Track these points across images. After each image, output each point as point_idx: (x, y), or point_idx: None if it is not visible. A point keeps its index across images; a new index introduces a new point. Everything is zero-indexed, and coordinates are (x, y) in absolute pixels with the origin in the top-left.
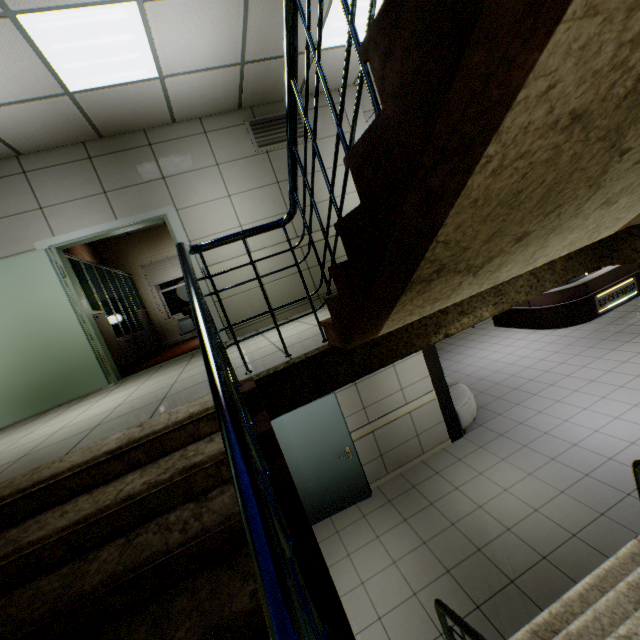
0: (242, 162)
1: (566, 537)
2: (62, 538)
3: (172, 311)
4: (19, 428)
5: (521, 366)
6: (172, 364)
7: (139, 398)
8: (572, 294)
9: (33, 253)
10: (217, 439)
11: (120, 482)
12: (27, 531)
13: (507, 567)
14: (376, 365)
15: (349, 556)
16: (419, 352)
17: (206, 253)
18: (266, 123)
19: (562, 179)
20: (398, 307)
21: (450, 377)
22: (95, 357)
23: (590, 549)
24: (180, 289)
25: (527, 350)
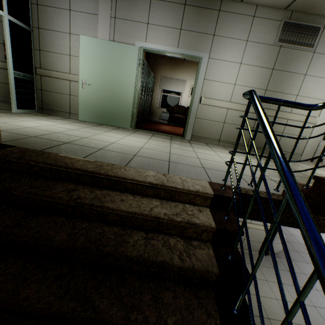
0: (261, 46)
1: None
2: (119, 213)
3: (161, 105)
4: (92, 126)
5: None
6: (160, 136)
7: (152, 150)
8: None
9: (133, 46)
10: (204, 213)
11: (149, 201)
12: (105, 197)
13: None
14: None
15: None
16: None
17: (208, 90)
18: (294, 26)
19: None
20: None
21: None
22: (131, 112)
23: None
24: (171, 97)
25: None
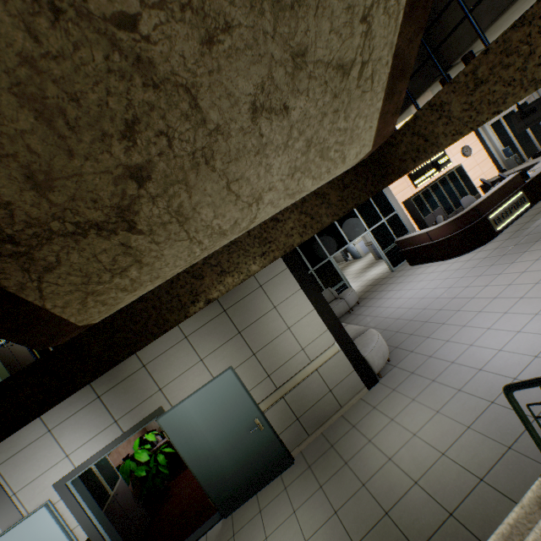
0: None
1: (473, 483)
2: None
3: None
4: None
5: (431, 298)
6: None
7: None
8: (465, 220)
9: None
10: None
11: None
12: None
13: (413, 533)
14: (123, 354)
15: (266, 540)
16: (311, 309)
17: None
18: None
19: (25, 76)
20: (28, 293)
21: (371, 323)
22: None
23: (499, 496)
24: None
25: (437, 281)
